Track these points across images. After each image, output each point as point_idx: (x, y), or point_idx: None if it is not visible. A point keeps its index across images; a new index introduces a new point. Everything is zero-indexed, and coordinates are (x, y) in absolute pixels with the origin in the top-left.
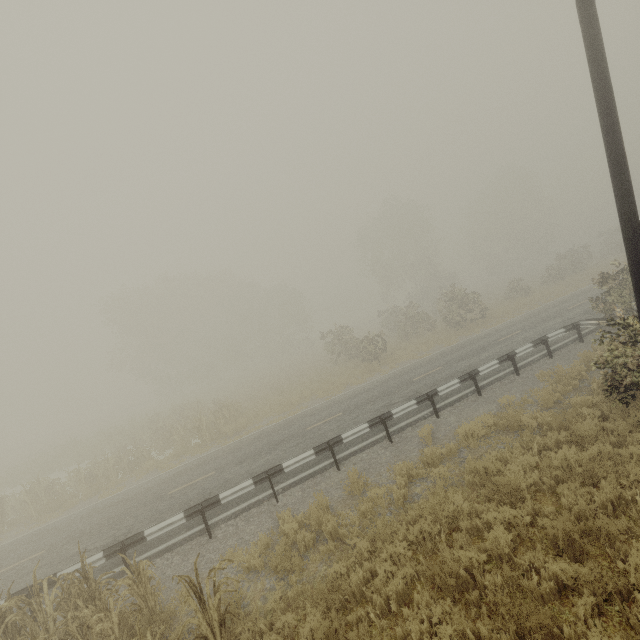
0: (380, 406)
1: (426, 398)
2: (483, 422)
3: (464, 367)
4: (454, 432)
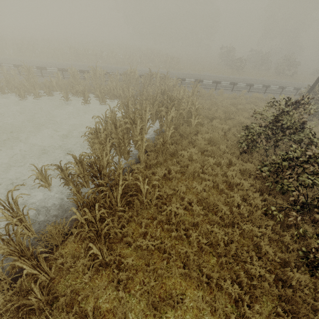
0: None
1: (249, 85)
2: (260, 96)
3: None
4: (250, 96)
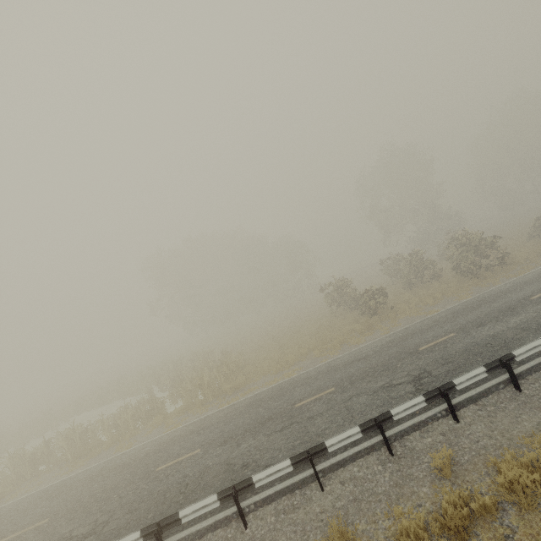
0: (378, 386)
1: (438, 393)
2: (539, 462)
3: (487, 337)
4: (486, 462)
